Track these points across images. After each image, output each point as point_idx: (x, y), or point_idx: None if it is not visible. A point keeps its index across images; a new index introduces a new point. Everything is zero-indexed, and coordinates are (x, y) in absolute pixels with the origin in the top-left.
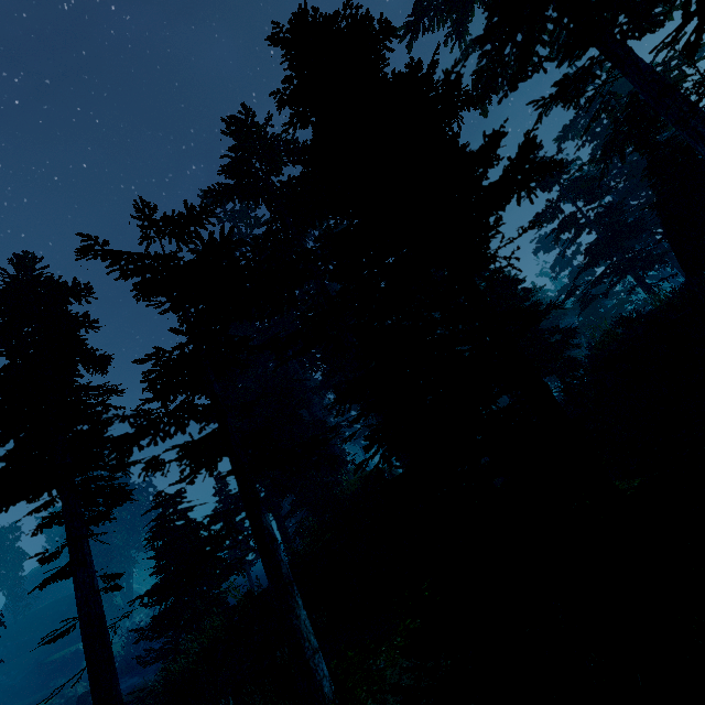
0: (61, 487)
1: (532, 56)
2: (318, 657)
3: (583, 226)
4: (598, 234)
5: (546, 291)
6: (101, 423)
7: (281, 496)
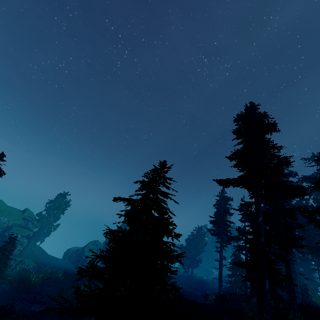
0: (220, 237)
1: None
2: (249, 290)
3: None
4: None
5: None
6: (228, 227)
7: None
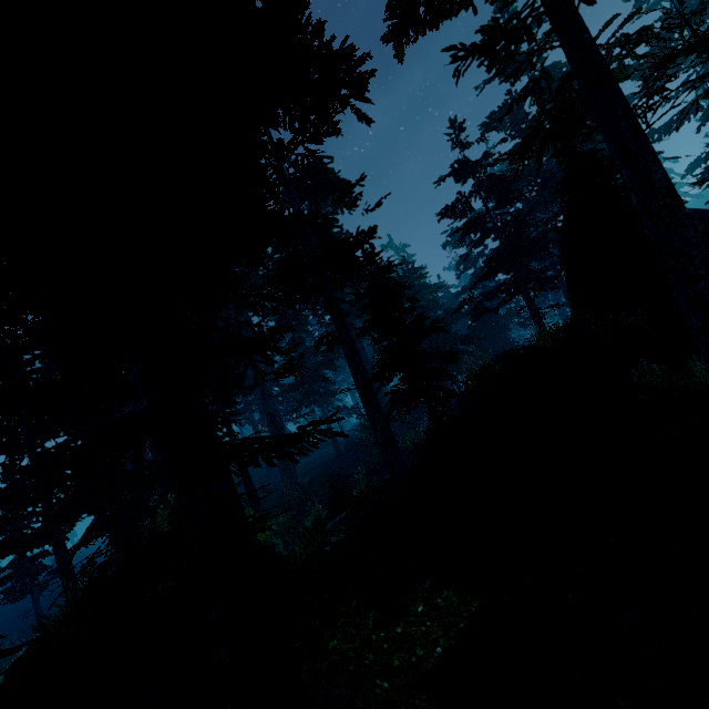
0: None
1: None
2: None
3: (489, 231)
4: (501, 244)
5: (450, 287)
6: None
7: (71, 521)
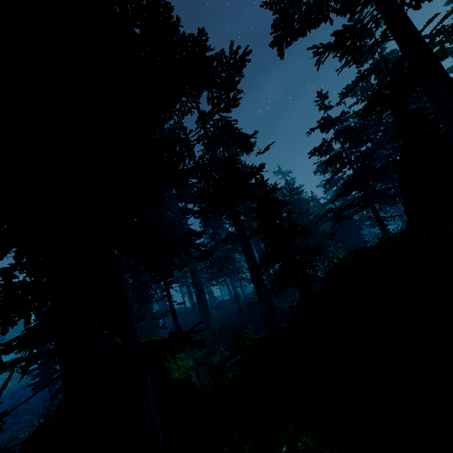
0: None
1: (321, 3)
2: None
3: (345, 163)
4: (354, 172)
5: (319, 199)
6: None
7: None
